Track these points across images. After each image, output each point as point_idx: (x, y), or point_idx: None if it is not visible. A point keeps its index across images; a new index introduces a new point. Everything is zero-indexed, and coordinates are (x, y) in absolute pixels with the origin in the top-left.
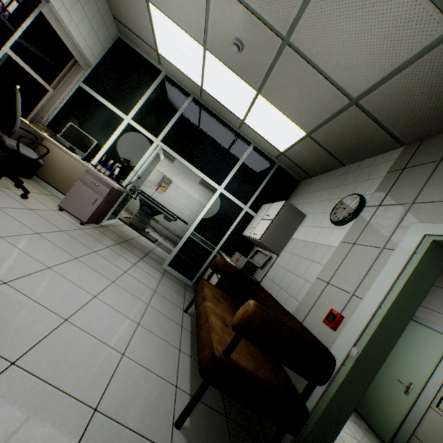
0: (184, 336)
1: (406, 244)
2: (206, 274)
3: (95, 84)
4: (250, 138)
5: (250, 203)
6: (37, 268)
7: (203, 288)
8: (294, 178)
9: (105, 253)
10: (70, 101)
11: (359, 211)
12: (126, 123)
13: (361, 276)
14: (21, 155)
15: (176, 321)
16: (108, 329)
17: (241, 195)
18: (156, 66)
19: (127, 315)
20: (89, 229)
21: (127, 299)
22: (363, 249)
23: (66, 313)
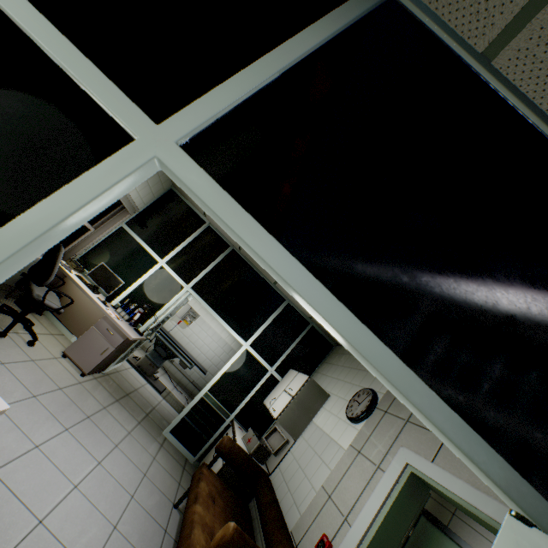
0: (165, 545)
1: (393, 469)
2: (213, 450)
3: (138, 226)
4: (284, 294)
5: (277, 364)
6: (25, 449)
7: (199, 482)
8: (328, 341)
9: (99, 418)
10: (108, 239)
11: (370, 411)
12: (159, 266)
13: (356, 497)
14: (45, 305)
15: (160, 522)
16: (80, 534)
17: (268, 354)
18: (201, 217)
19: (104, 514)
20: (89, 381)
21: (109, 488)
22: (364, 462)
23: (42, 511)
